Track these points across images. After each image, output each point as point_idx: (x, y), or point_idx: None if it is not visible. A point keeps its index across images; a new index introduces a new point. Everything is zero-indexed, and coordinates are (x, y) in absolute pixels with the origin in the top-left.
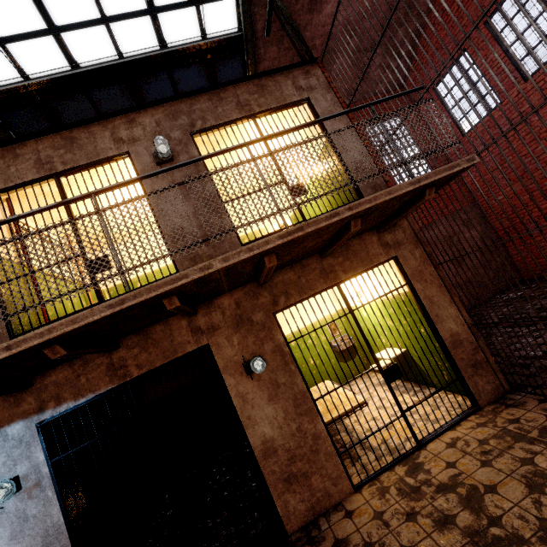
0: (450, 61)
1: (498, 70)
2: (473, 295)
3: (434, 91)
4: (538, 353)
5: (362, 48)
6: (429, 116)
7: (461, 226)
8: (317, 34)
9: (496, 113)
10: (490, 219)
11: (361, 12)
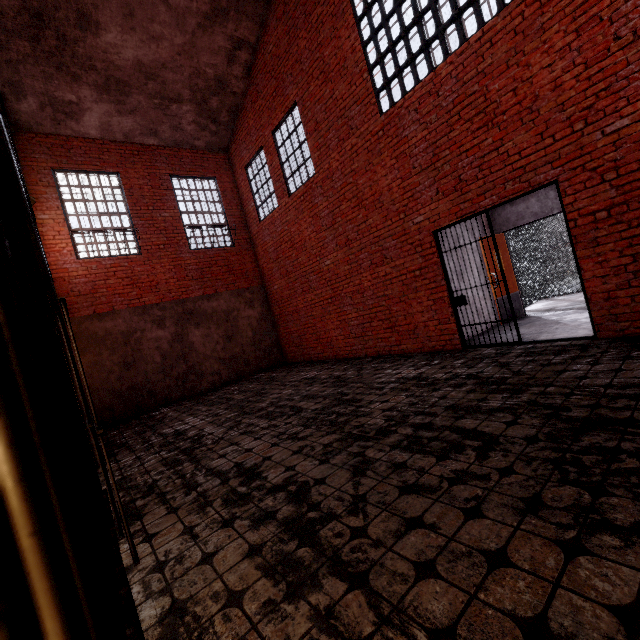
0: (255, 150)
1: (278, 178)
2: (234, 370)
3: (246, 171)
4: (171, 431)
5: (167, 96)
6: (242, 192)
7: (244, 304)
8: (97, 56)
9: (276, 213)
10: (271, 303)
11: (158, 60)
